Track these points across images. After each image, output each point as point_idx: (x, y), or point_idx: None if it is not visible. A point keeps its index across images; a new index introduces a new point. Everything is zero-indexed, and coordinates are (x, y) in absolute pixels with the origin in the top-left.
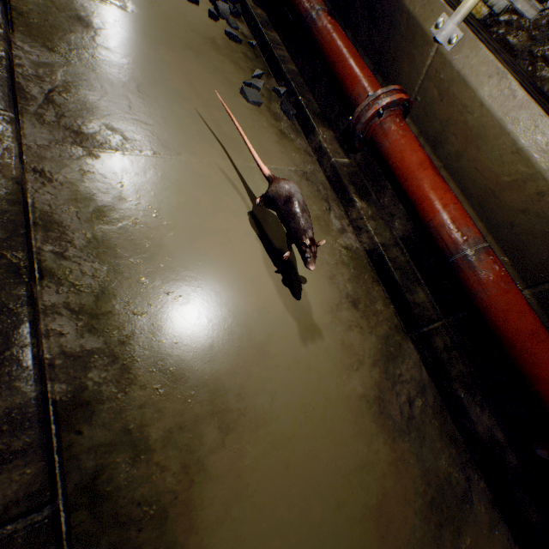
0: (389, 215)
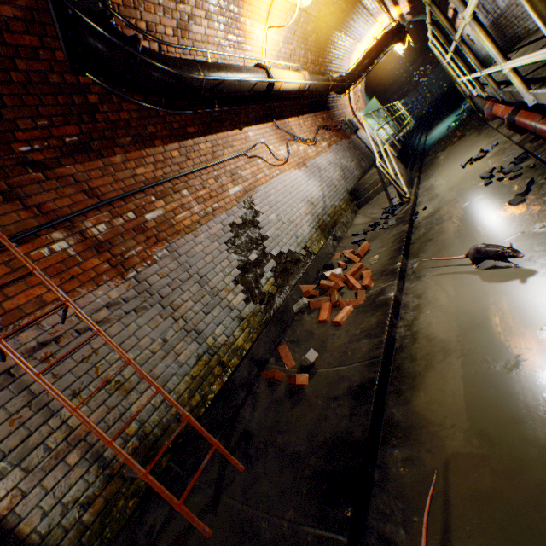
0: None
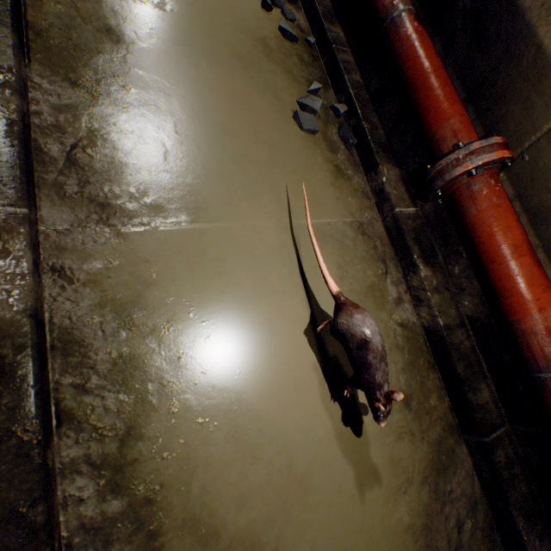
0: (458, 287)
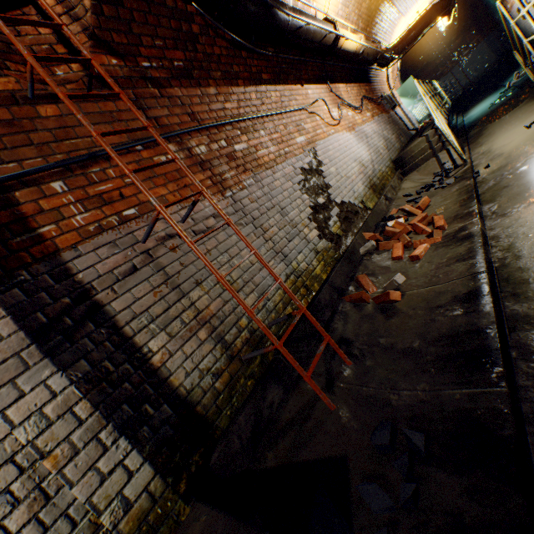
0: None
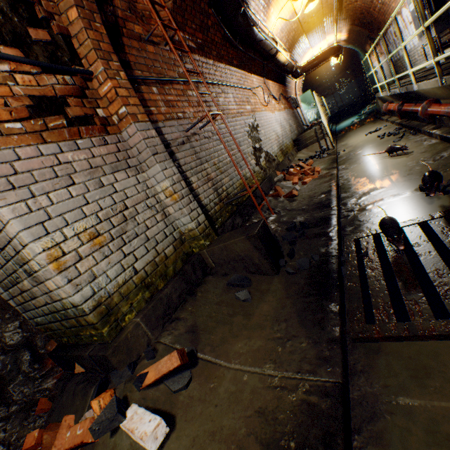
0: (447, 124)
